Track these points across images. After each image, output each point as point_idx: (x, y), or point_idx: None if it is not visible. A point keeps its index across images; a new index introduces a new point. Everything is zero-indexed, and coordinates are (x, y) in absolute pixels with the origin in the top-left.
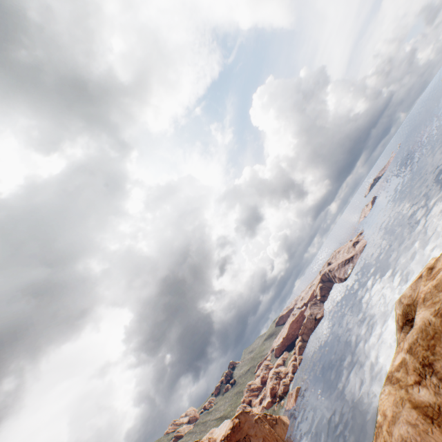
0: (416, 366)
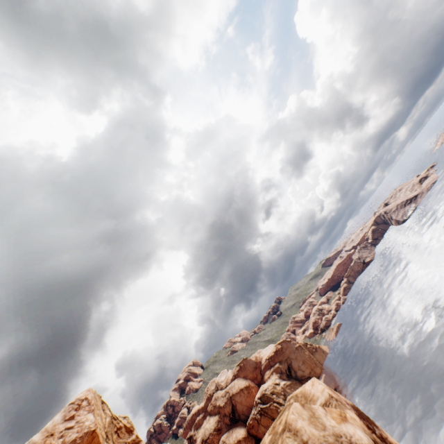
0: None
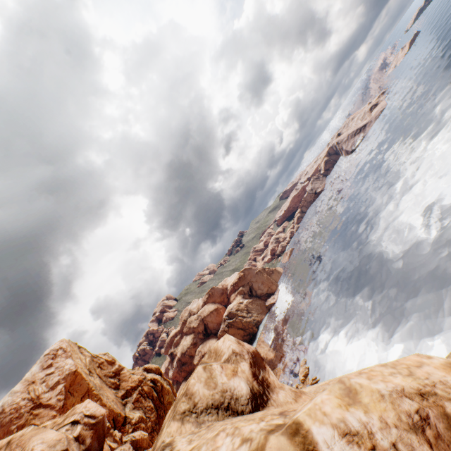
0: (154, 447)
